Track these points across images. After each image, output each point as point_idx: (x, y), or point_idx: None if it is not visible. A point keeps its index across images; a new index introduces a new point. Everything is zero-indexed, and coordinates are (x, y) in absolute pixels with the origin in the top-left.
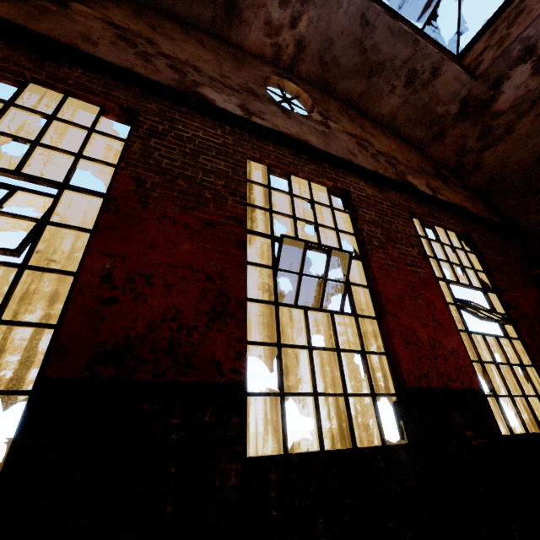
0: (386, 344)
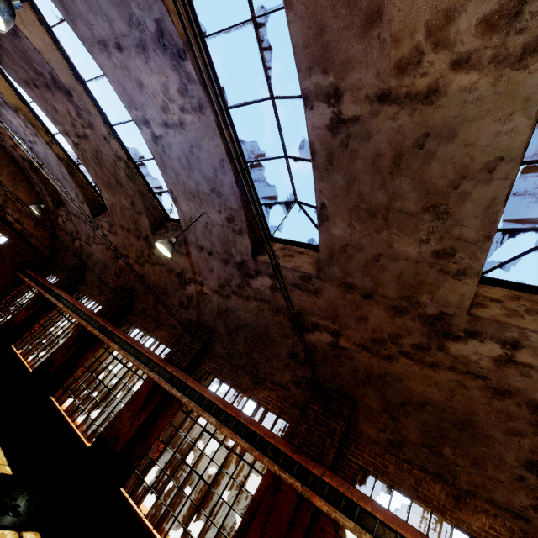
0: None
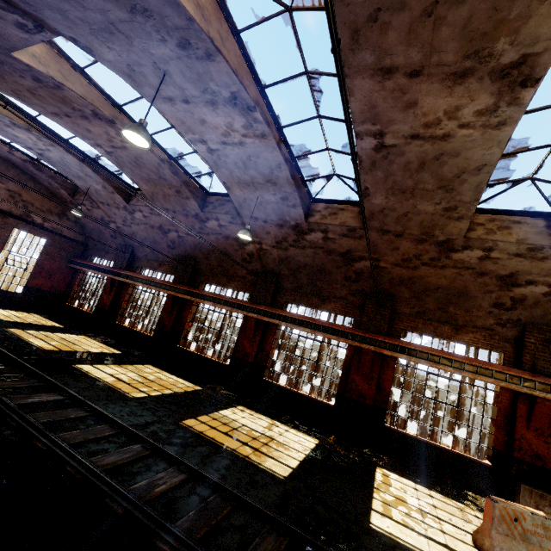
0: None
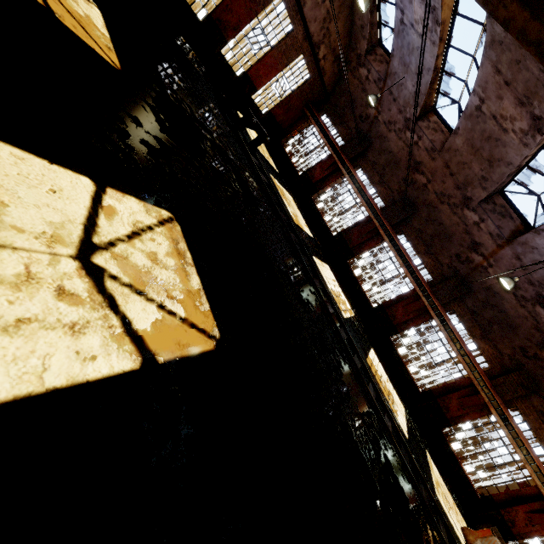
0: (253, 65)
